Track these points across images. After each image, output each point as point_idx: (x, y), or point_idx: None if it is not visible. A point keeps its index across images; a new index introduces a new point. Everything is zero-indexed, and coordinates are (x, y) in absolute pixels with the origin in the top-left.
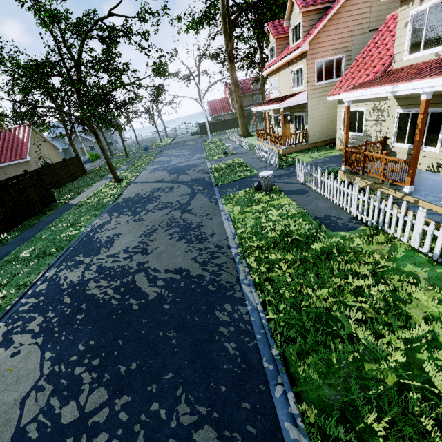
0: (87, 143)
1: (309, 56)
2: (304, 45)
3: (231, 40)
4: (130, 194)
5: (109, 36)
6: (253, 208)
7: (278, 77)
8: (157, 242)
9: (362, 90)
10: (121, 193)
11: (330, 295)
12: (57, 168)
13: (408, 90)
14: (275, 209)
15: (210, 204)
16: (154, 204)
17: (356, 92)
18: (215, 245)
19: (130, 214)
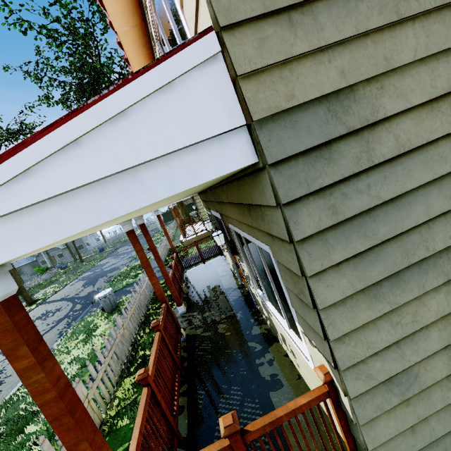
0: (55, 251)
1: None
2: None
3: None
4: None
5: None
6: (70, 345)
7: None
8: None
9: None
10: None
11: None
12: None
13: None
14: (85, 345)
15: (54, 338)
16: None
17: None
18: None
19: None
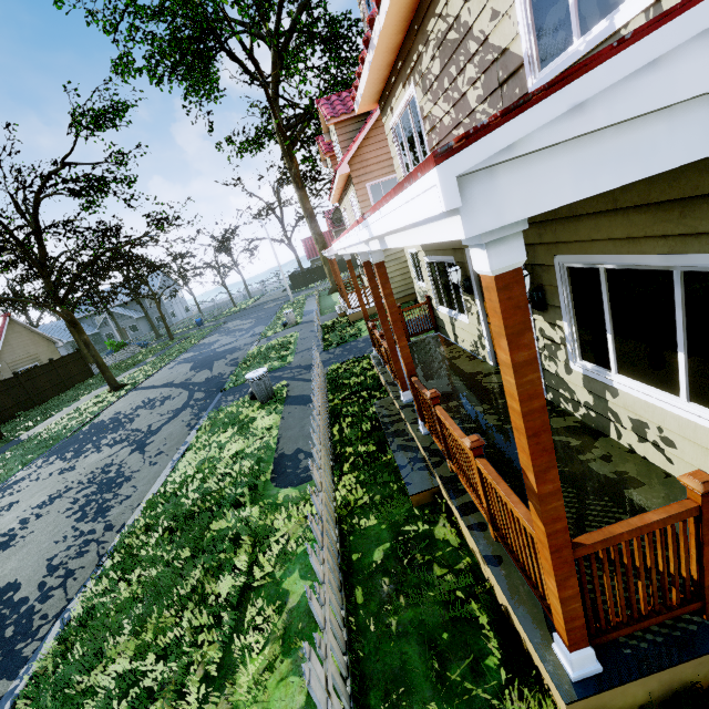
0: (126, 322)
1: (356, 180)
2: (342, 166)
3: (292, 161)
4: (108, 414)
5: (83, 189)
6: (218, 438)
7: (344, 206)
8: (44, 519)
9: (335, 243)
10: (101, 413)
11: (126, 655)
12: (35, 377)
13: (347, 247)
14: (244, 439)
15: (182, 431)
16: (115, 435)
17: (335, 245)
18: (106, 524)
19: (69, 457)
